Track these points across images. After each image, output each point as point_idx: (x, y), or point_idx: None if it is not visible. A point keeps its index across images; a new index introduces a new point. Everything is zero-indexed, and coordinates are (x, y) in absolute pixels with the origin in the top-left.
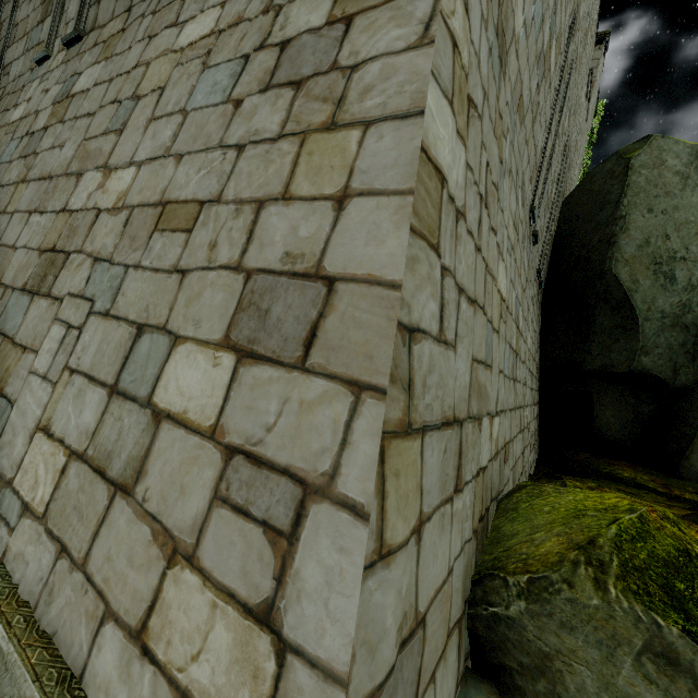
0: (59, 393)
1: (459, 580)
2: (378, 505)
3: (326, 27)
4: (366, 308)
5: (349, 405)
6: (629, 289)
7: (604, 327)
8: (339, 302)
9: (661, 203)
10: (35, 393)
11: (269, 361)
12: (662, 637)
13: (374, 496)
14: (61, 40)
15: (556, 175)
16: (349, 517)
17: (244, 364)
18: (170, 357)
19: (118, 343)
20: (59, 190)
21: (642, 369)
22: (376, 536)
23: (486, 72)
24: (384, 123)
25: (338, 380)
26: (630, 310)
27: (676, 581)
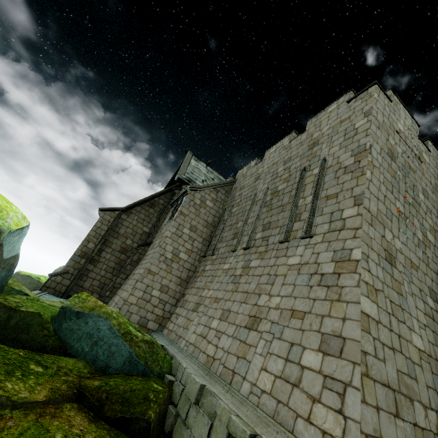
0: (267, 359)
1: None
2: (362, 389)
3: (333, 274)
4: (353, 345)
5: (352, 366)
6: None
7: None
8: (347, 343)
9: None
10: (258, 359)
11: (332, 355)
12: None
13: (360, 386)
14: (242, 248)
15: None
16: (356, 390)
17: (325, 356)
18: (303, 352)
19: (285, 347)
20: (252, 297)
21: None
22: (362, 396)
23: (382, 276)
24: (351, 303)
25: (349, 361)
26: None
27: None
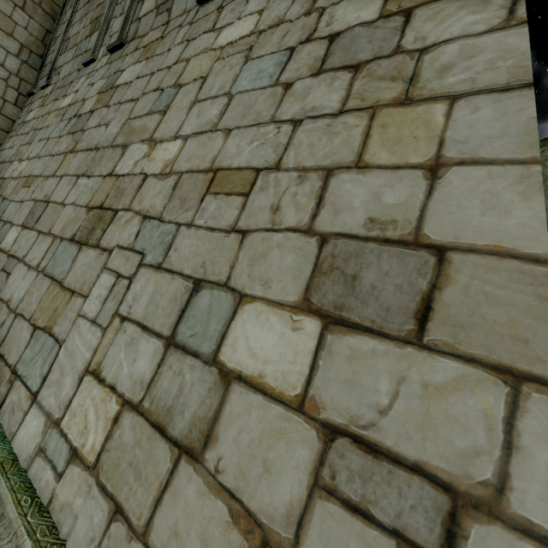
0: (109, 338)
1: None
2: None
3: (381, 20)
4: (501, 282)
5: (504, 397)
6: None
7: None
8: (457, 273)
9: None
10: (84, 335)
11: (368, 331)
12: None
13: None
14: (106, 47)
15: None
16: None
17: (332, 331)
18: (236, 315)
19: (173, 295)
20: (105, 158)
21: None
22: None
23: None
24: (477, 96)
25: (478, 363)
26: None
27: None
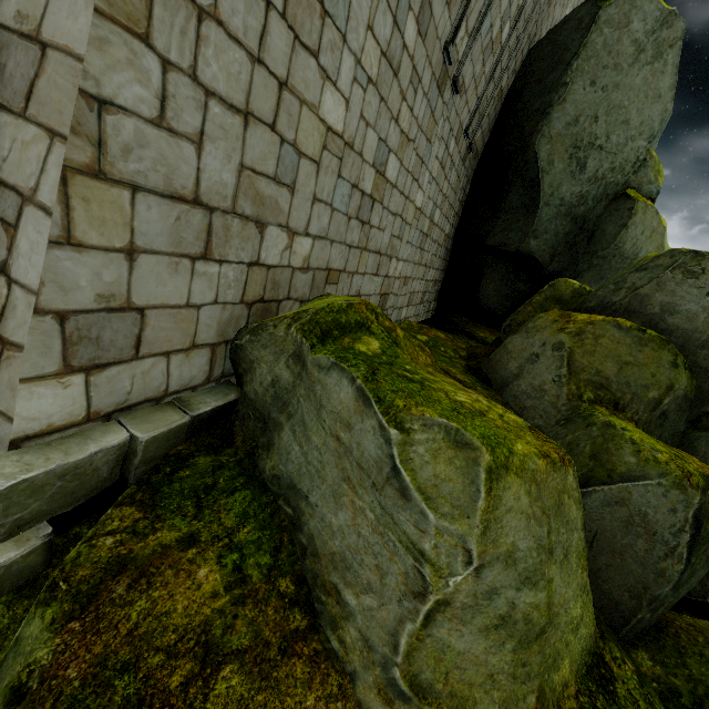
0: None
1: (212, 321)
2: (63, 211)
3: None
4: (63, 74)
5: (47, 146)
6: (543, 170)
7: (513, 206)
8: (48, 67)
9: (606, 76)
10: None
11: (6, 109)
12: (301, 348)
13: (57, 204)
14: None
15: (515, 8)
16: (43, 214)
17: None
18: None
19: None
20: None
21: (528, 251)
22: (63, 229)
23: None
24: None
25: (43, 128)
26: (537, 192)
27: (335, 331)
